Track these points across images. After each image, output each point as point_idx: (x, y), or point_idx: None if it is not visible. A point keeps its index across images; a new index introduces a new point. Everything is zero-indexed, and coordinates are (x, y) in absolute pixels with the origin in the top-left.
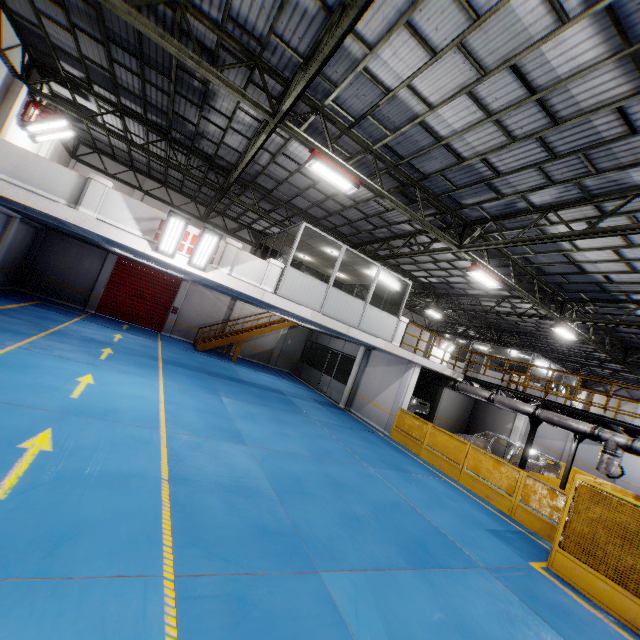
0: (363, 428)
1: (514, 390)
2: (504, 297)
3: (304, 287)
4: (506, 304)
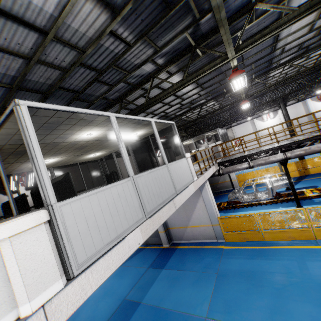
0: (214, 257)
1: (257, 152)
2: (201, 104)
3: (107, 210)
4: (197, 110)
